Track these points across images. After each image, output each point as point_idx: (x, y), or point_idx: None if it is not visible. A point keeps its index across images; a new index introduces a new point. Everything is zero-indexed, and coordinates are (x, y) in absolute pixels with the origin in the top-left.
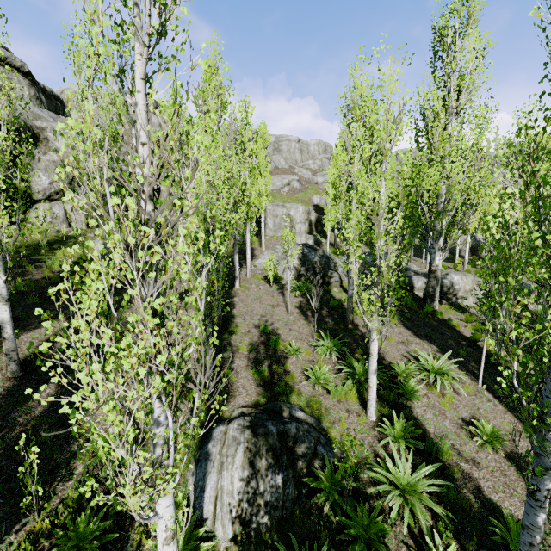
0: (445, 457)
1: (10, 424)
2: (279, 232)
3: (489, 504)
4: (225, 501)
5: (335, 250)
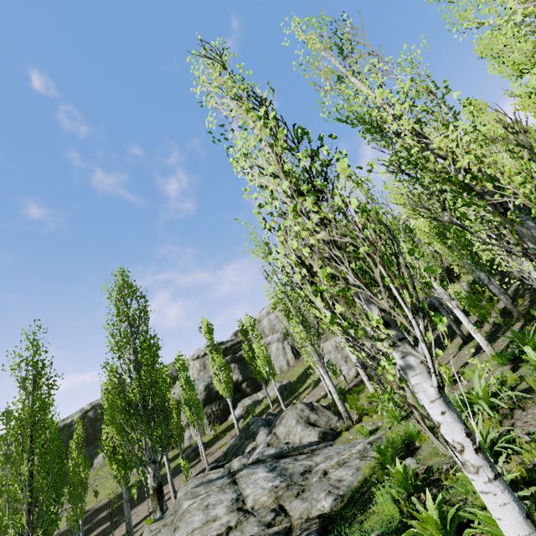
0: None
1: None
2: (338, 368)
3: None
4: None
5: (339, 389)
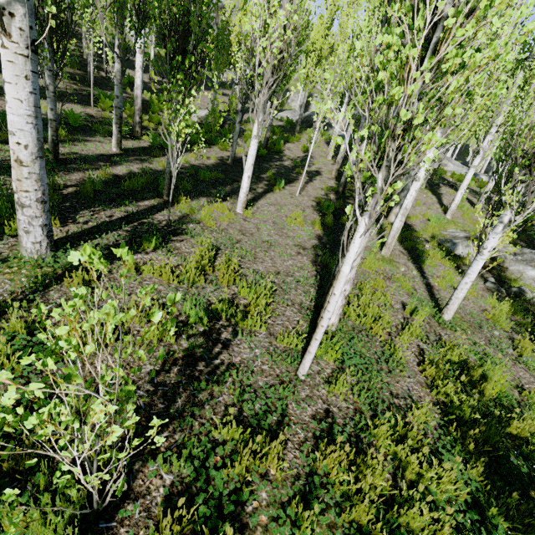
0: (282, 147)
1: (149, 85)
2: None
3: (281, 152)
4: (198, 114)
5: None
